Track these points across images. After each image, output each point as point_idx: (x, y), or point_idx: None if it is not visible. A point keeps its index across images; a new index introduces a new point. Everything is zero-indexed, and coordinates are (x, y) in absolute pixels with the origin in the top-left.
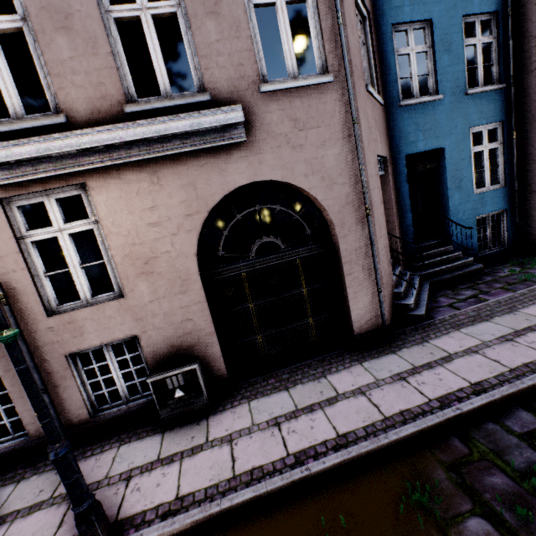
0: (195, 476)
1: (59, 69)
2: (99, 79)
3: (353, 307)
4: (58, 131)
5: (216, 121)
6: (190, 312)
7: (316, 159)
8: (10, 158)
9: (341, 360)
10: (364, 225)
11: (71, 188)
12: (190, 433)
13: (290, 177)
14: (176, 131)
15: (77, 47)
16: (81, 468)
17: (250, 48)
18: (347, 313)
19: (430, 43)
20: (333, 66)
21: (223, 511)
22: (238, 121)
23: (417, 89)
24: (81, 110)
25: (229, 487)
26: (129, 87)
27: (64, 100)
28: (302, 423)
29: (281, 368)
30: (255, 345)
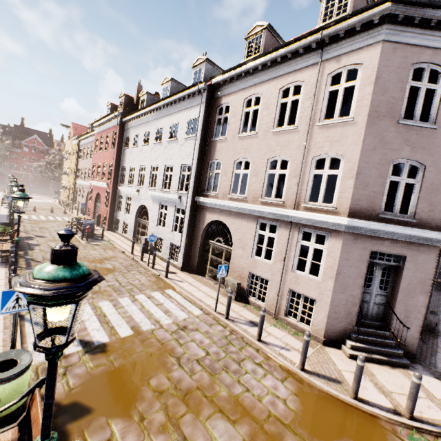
0: None
1: None
2: None
3: None
4: None
5: None
6: None
7: None
8: None
9: None
10: None
11: None
12: None
13: None
14: None
15: None
16: None
17: None
18: None
19: None
20: None
21: None
22: None
23: None
24: None
25: None
26: None
27: None
28: None
29: None
30: None
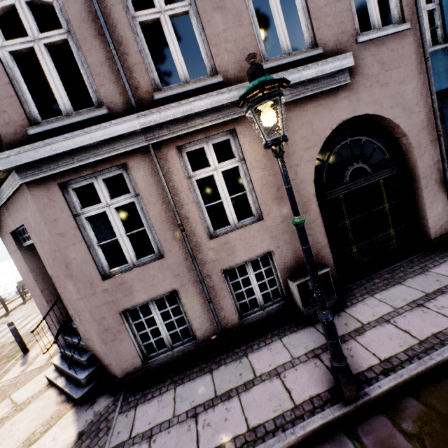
0: (381, 346)
1: (215, 40)
2: (243, 45)
3: (430, 215)
4: (215, 89)
5: (334, 67)
6: (310, 229)
7: (398, 94)
8: (193, 111)
9: (430, 259)
10: (435, 145)
11: (223, 134)
12: (339, 322)
13: (379, 110)
14: (306, 78)
15: (228, 21)
16: (261, 356)
17: (348, 8)
18: (422, 222)
19: (437, 2)
20: (408, 16)
21: (437, 363)
22: (349, 66)
23: (430, 40)
24: (231, 71)
25: (425, 348)
26: (262, 50)
27: (220, 64)
28: (445, 301)
29: (376, 272)
30: (351, 255)
